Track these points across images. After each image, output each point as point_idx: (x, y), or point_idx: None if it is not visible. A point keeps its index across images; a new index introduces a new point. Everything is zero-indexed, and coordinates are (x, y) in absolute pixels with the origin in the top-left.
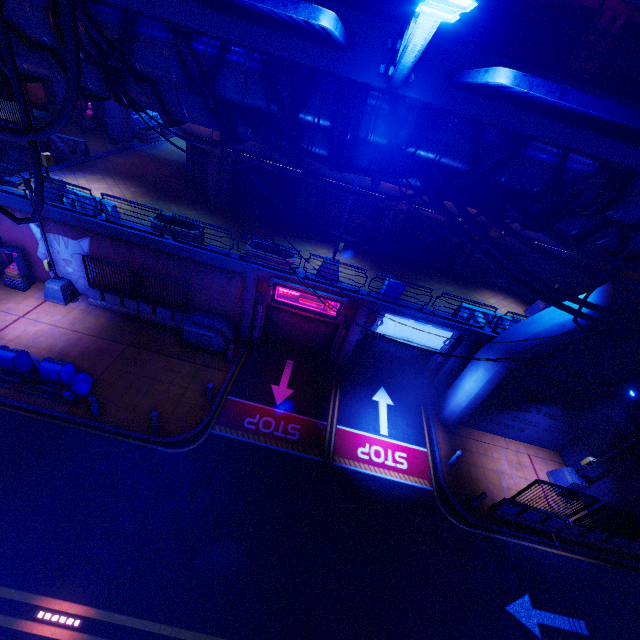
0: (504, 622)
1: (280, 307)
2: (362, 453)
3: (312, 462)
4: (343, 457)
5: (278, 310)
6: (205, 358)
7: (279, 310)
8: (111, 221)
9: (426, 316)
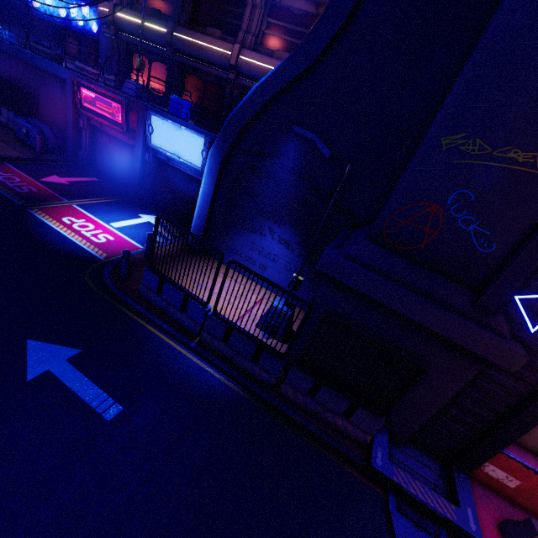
0: (2, 344)
1: (87, 114)
2: (68, 220)
3: (8, 201)
4: (44, 212)
5: (101, 134)
6: (22, 148)
7: (101, 134)
8: (1, 38)
9: (187, 123)
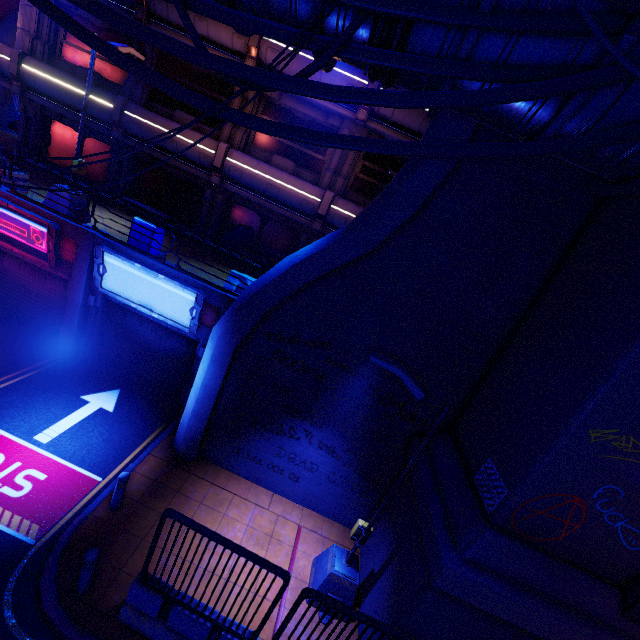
0: None
1: None
2: None
3: None
4: None
5: (0, 254)
6: None
7: (2, 255)
8: None
9: (165, 267)
